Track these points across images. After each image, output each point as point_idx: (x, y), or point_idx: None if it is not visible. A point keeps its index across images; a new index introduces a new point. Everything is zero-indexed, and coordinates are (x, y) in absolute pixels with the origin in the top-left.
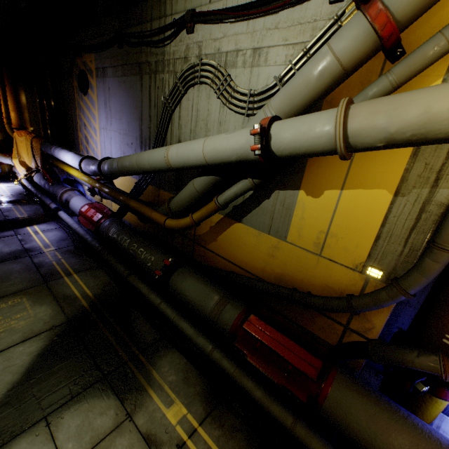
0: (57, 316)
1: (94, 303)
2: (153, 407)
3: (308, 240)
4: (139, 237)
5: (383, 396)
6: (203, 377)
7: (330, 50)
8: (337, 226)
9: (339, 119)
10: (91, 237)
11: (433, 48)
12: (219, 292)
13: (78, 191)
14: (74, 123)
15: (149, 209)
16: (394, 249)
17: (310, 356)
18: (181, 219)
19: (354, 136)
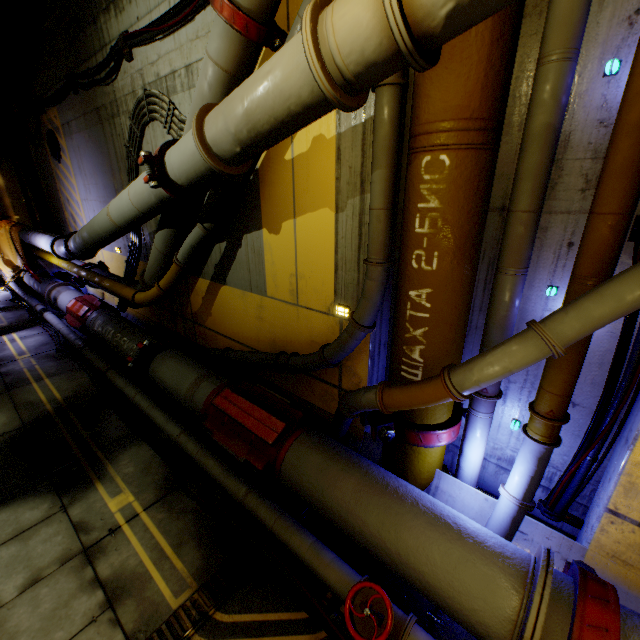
0: (12, 423)
1: (61, 406)
2: (95, 498)
3: (284, 290)
4: (127, 326)
5: (348, 451)
6: (167, 466)
7: (207, 54)
8: (302, 264)
9: (193, 129)
10: (75, 336)
11: (296, 32)
12: (199, 371)
13: (71, 286)
14: (58, 200)
15: (122, 286)
16: (352, 278)
17: (275, 420)
18: (149, 290)
19: (214, 145)
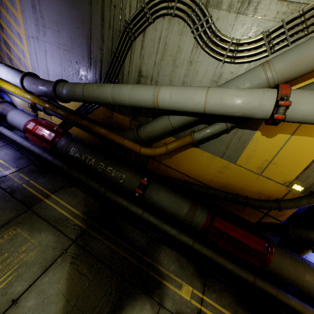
0: (61, 240)
1: (85, 220)
2: (171, 293)
3: (253, 165)
4: (103, 156)
5: (295, 254)
6: (190, 261)
7: None
8: (280, 158)
9: None
10: (50, 156)
11: None
12: (187, 201)
13: (9, 103)
14: None
15: (119, 137)
16: None
17: (258, 239)
18: (156, 149)
19: None
